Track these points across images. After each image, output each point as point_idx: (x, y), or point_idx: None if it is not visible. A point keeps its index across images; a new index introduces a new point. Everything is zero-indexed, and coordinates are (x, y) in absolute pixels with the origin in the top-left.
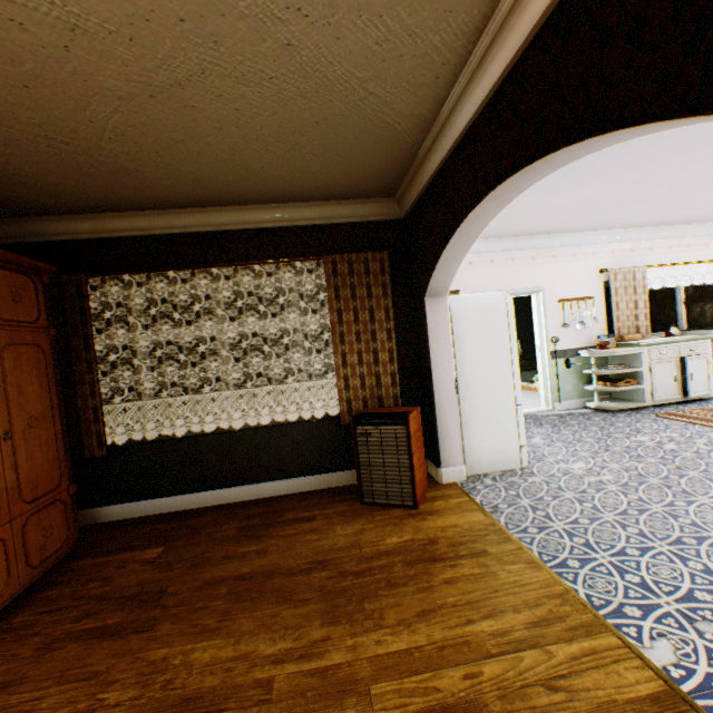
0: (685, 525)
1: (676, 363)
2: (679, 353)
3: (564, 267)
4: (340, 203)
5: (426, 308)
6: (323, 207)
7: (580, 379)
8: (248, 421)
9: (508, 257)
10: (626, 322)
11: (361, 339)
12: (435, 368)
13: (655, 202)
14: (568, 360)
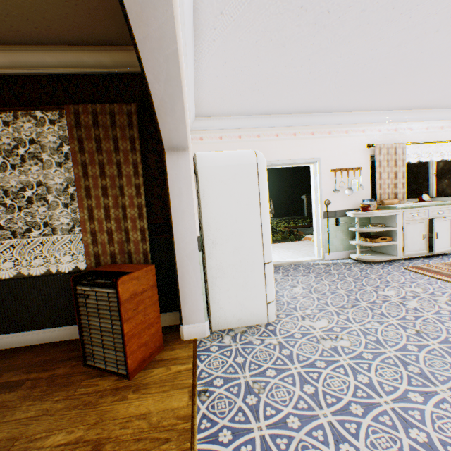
0: (419, 448)
1: (425, 224)
2: (428, 216)
3: (338, 142)
4: (82, 49)
5: (166, 162)
6: (65, 53)
7: (347, 235)
8: (3, 273)
9: (291, 132)
10: (387, 189)
11: (109, 194)
12: (176, 225)
13: (416, 76)
14: (338, 219)
